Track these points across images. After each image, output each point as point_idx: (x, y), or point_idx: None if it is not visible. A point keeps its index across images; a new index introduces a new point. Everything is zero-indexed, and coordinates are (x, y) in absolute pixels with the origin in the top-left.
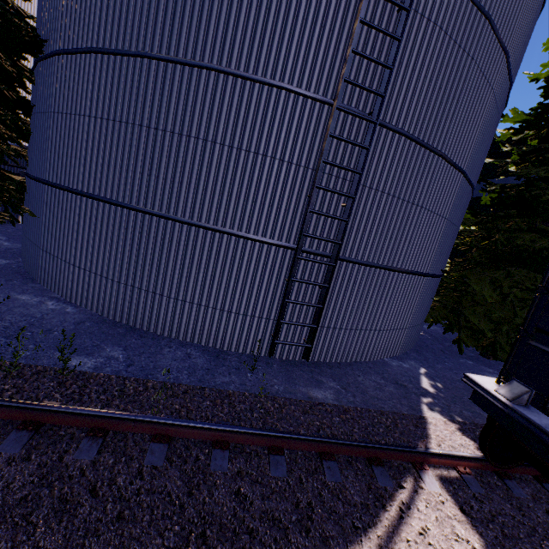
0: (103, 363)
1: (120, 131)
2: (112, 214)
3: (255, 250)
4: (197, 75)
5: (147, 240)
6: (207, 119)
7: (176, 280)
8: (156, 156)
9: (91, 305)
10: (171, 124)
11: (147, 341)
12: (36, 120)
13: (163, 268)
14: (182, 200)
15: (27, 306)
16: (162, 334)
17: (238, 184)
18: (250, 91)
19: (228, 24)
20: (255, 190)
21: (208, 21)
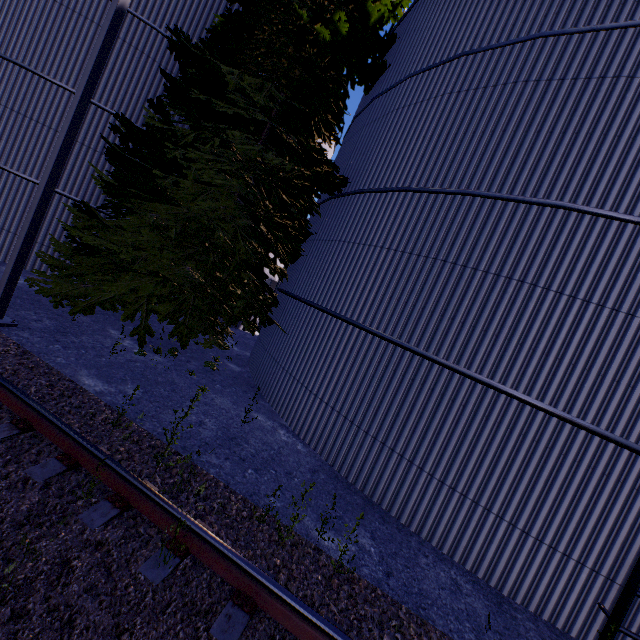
0: (356, 554)
1: (415, 264)
2: (380, 350)
3: (589, 448)
4: (536, 213)
5: (418, 390)
6: (541, 261)
7: (447, 455)
8: (456, 295)
9: (321, 449)
10: (485, 263)
11: (394, 532)
12: (313, 246)
13: (432, 433)
14: (481, 351)
15: (264, 430)
16: (407, 525)
17: (575, 346)
18: (617, 232)
19: (594, 160)
20: (604, 358)
21: (564, 158)
